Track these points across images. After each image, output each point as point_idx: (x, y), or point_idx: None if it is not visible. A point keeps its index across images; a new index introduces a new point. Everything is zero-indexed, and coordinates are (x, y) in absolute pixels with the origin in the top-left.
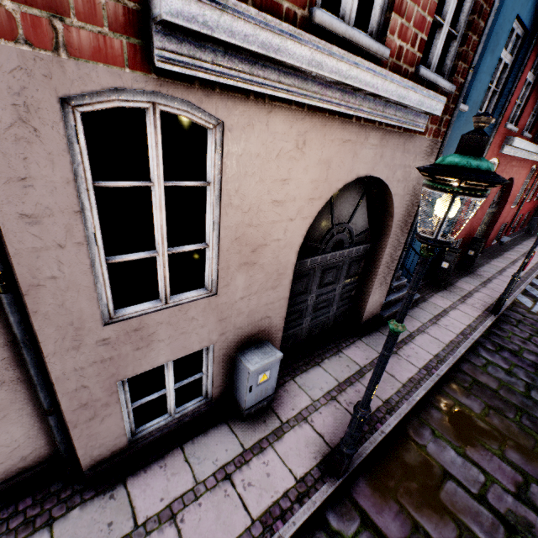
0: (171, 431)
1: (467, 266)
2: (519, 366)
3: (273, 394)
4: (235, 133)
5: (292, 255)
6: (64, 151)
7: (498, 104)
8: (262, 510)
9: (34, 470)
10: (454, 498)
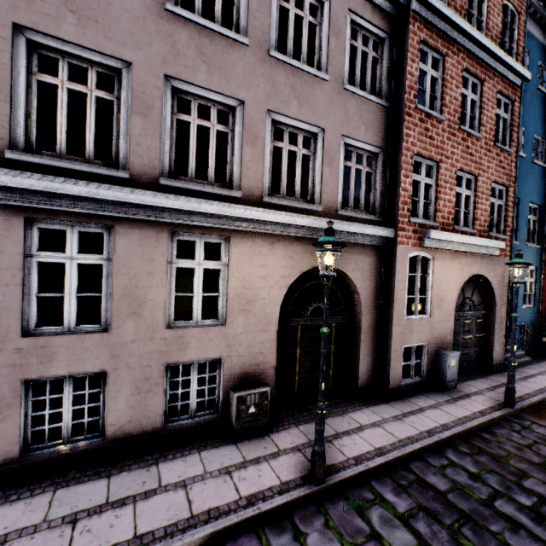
0: (413, 386)
1: None
2: None
3: (456, 380)
4: (436, 260)
5: (453, 306)
6: (406, 266)
7: (539, 238)
8: (476, 411)
9: (368, 387)
10: None
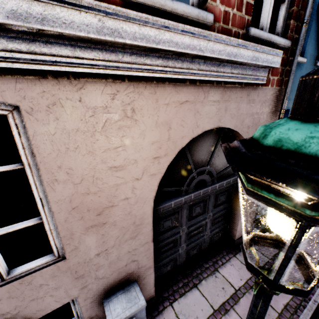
0: None
1: None
2: None
3: None
4: (39, 114)
5: (147, 207)
6: None
7: None
8: None
9: None
10: None
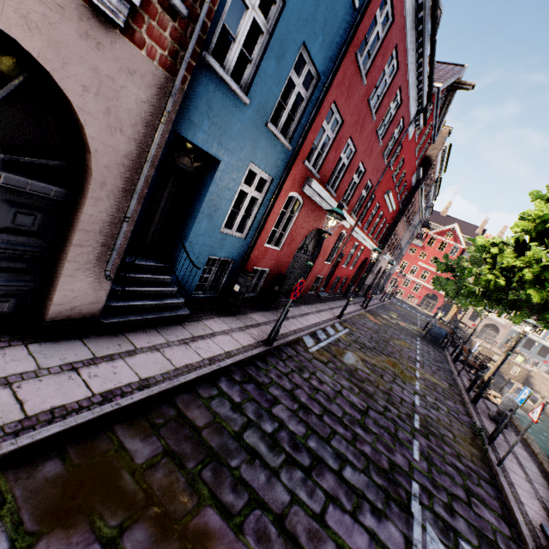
0: None
1: (272, 301)
2: (255, 401)
3: None
4: None
5: None
6: None
7: (296, 134)
8: None
9: None
10: None
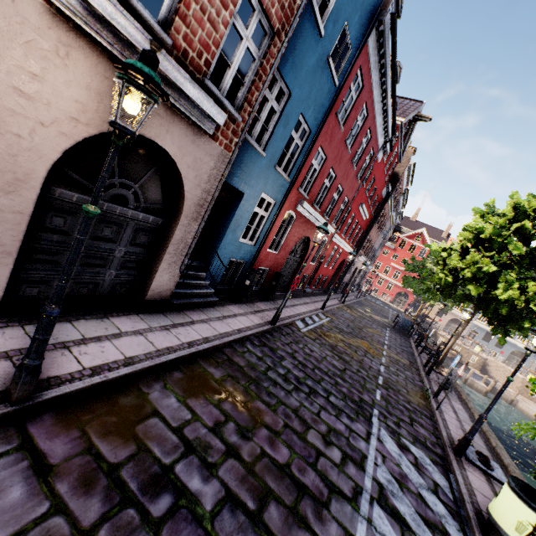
0: None
1: (270, 294)
2: (271, 357)
3: None
4: None
5: (41, 167)
6: None
7: (293, 170)
8: None
9: None
10: (150, 429)
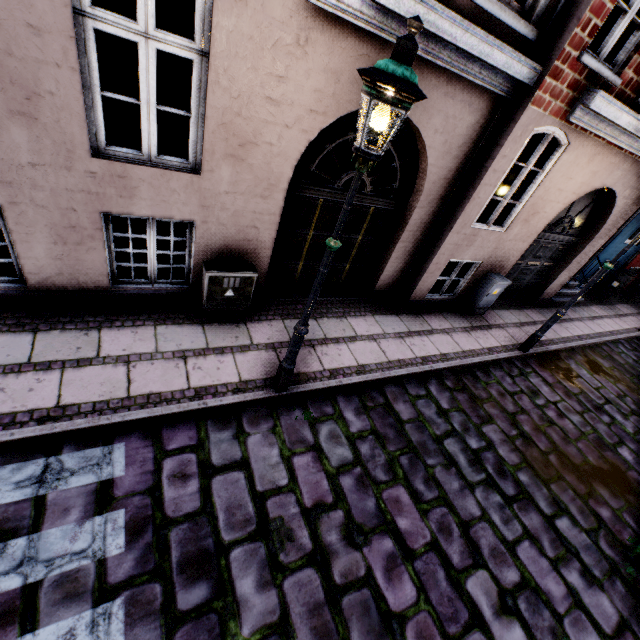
0: (437, 303)
1: (632, 296)
2: None
3: (488, 308)
4: (570, 150)
5: (543, 225)
6: (520, 148)
7: None
8: (487, 347)
9: (386, 292)
10: (581, 384)
